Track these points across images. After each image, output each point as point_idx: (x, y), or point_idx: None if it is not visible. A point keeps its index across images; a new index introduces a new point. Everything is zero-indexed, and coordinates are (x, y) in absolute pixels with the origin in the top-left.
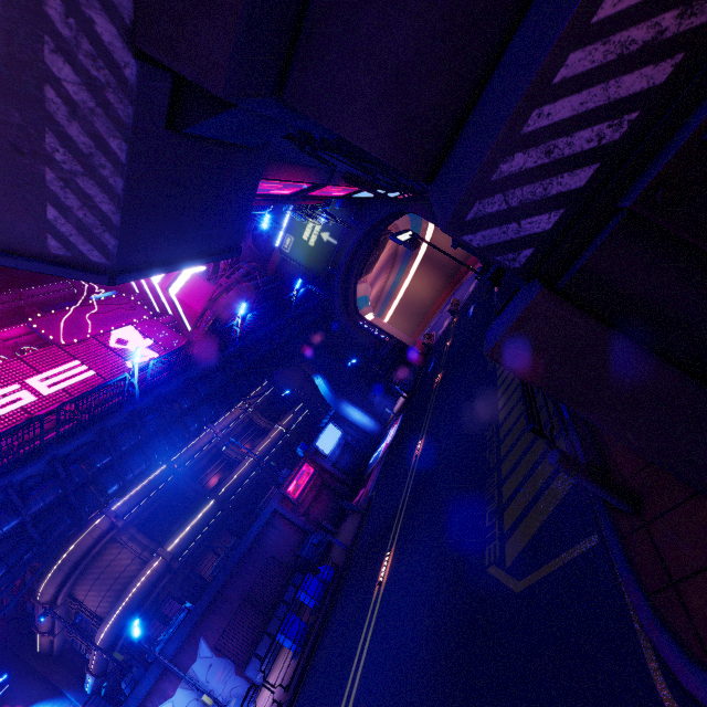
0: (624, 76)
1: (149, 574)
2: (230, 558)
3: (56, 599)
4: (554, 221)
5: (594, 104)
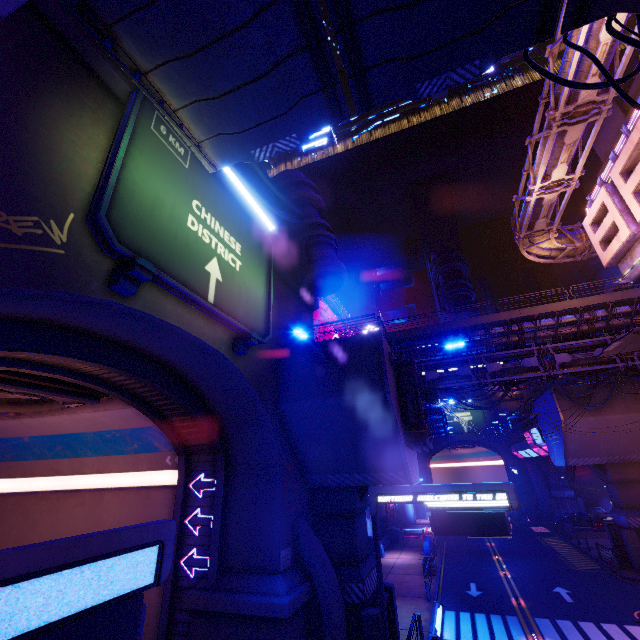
0: None
1: None
2: None
3: None
4: (638, 527)
5: None
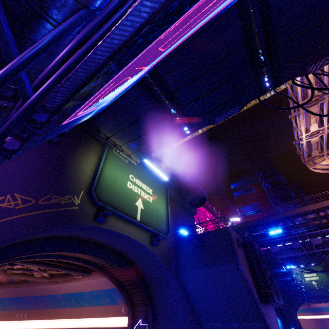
0: None
1: None
2: None
3: None
4: None
5: None
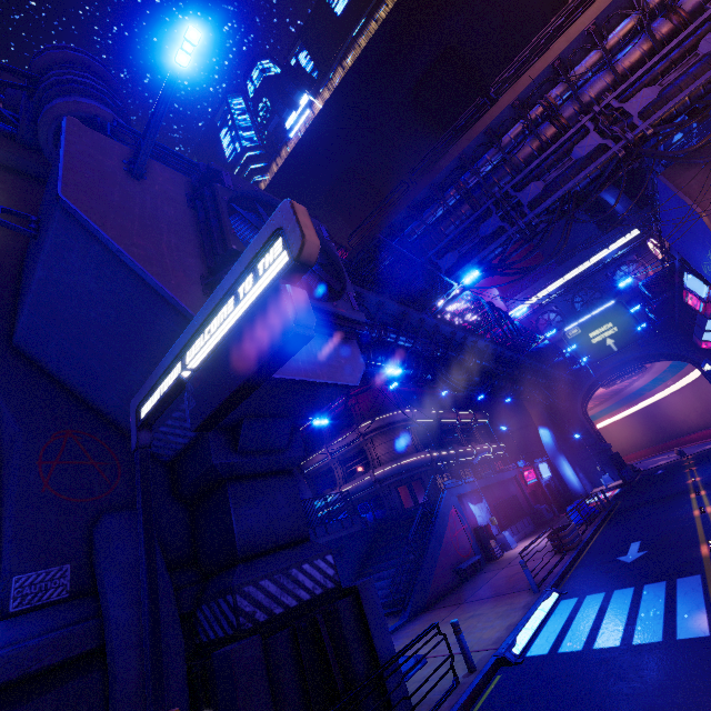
0: None
1: (423, 457)
2: (497, 475)
3: (366, 434)
4: None
5: None
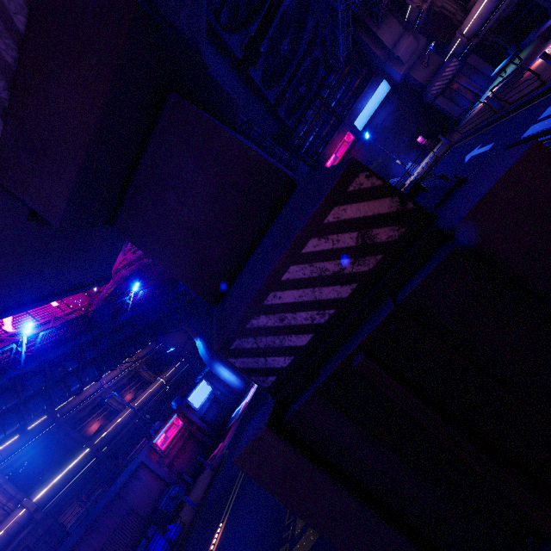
0: (324, 287)
1: (9, 527)
2: (90, 512)
3: None
4: (288, 362)
5: (308, 298)
